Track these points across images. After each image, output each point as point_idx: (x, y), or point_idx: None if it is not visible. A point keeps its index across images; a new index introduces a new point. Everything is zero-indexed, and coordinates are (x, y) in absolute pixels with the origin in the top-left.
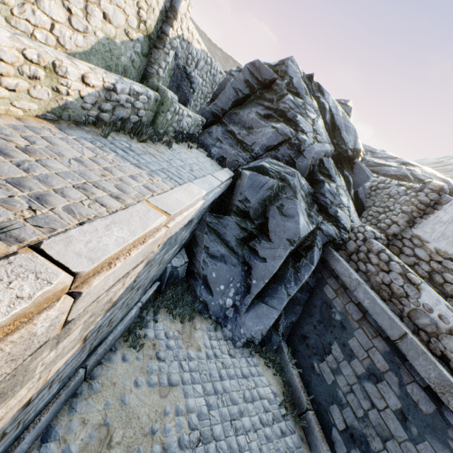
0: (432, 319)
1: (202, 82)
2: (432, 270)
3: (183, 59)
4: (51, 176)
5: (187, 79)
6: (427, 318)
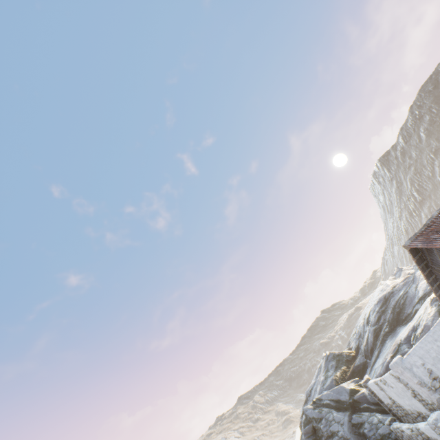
0: (414, 437)
1: None
2: (400, 410)
3: None
4: None
5: None
6: (414, 438)
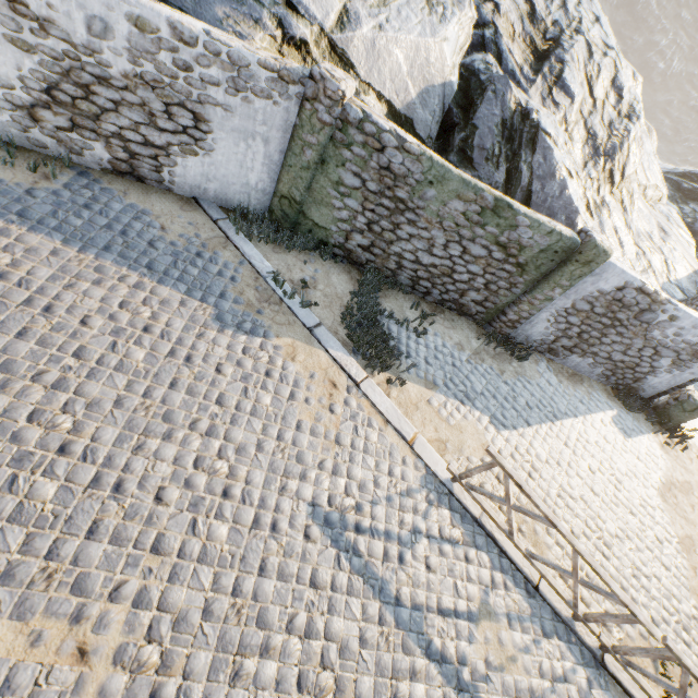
0: None
1: None
2: None
3: None
4: (693, 425)
5: None
6: None
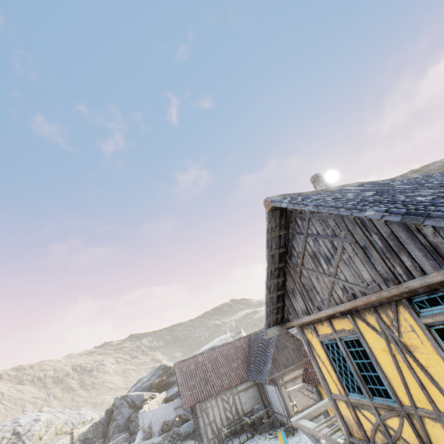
0: None
1: (97, 429)
2: None
3: (83, 437)
4: None
5: (87, 439)
6: None
